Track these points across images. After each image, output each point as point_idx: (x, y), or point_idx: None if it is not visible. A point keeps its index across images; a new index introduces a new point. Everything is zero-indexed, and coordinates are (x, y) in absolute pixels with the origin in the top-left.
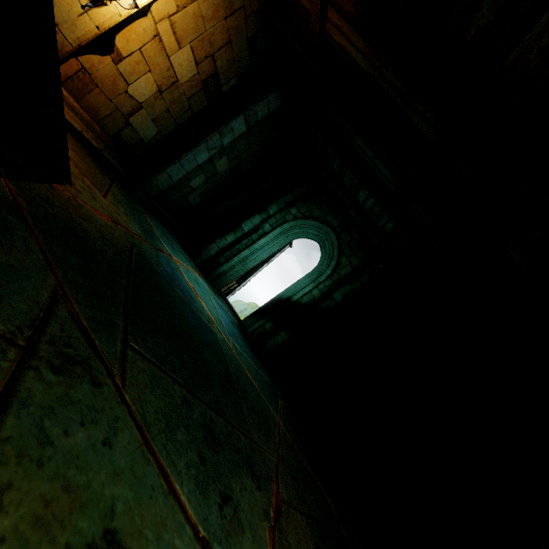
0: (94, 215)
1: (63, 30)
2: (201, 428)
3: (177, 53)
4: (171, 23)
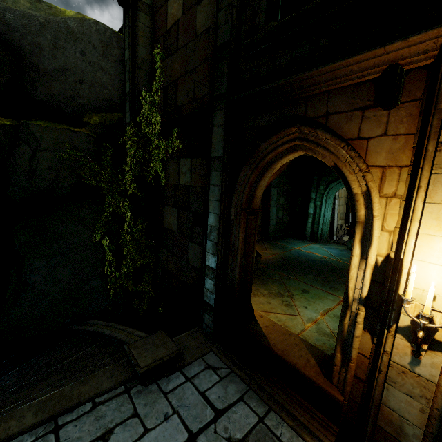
0: (270, 258)
1: None
2: (321, 280)
3: None
4: None
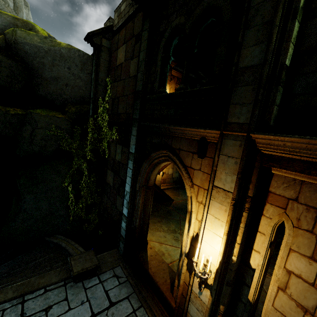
0: (179, 202)
1: (159, 180)
2: None
3: None
4: None
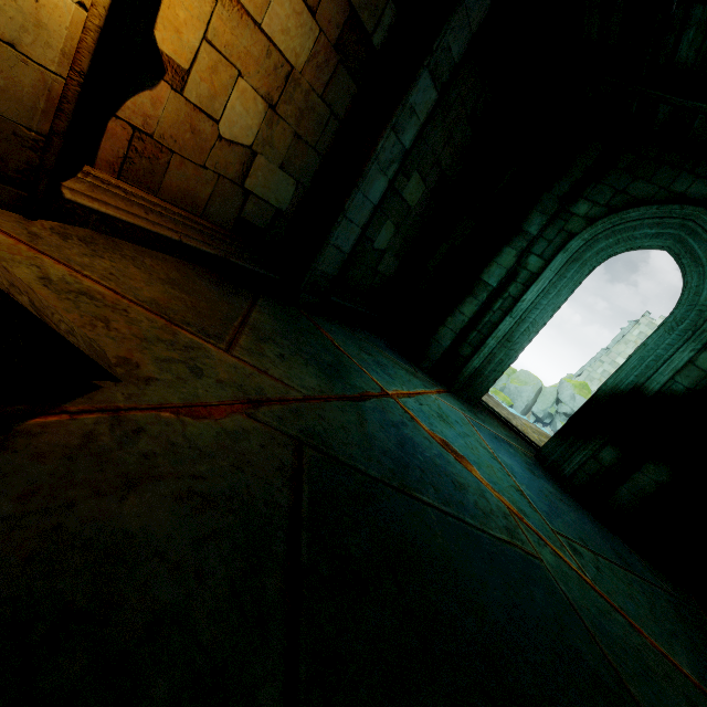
0: (183, 432)
1: (35, 55)
2: None
3: (271, 8)
4: None
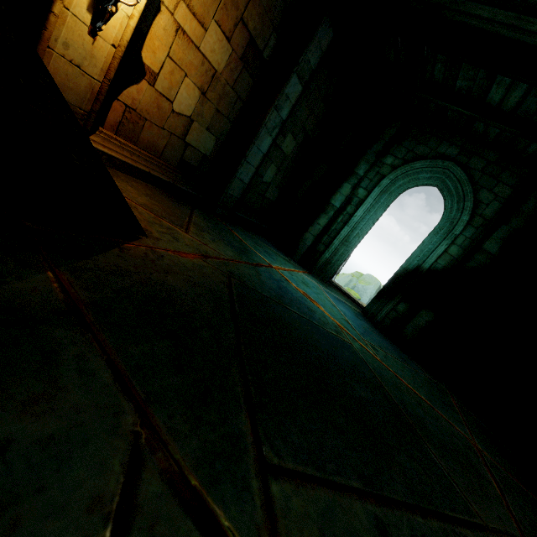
0: (179, 261)
1: (89, 71)
2: None
3: (205, 38)
4: (187, 4)
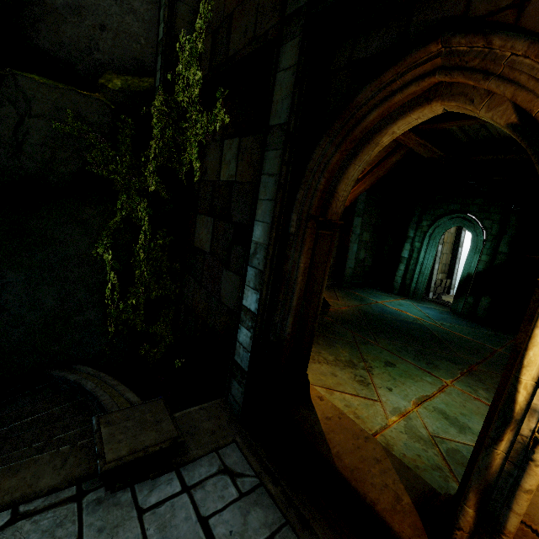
0: (342, 310)
1: None
2: (414, 351)
3: None
4: None
